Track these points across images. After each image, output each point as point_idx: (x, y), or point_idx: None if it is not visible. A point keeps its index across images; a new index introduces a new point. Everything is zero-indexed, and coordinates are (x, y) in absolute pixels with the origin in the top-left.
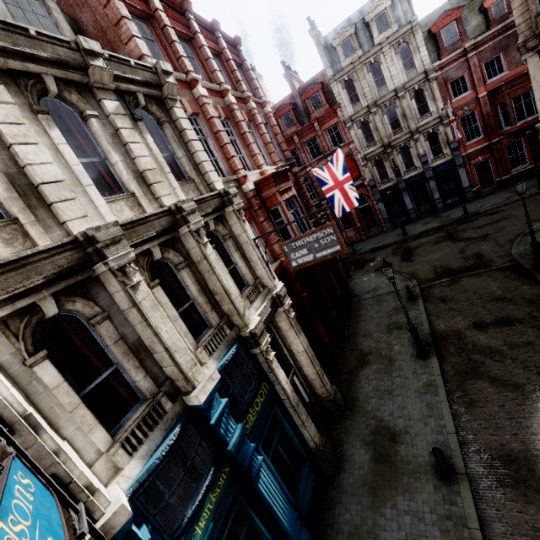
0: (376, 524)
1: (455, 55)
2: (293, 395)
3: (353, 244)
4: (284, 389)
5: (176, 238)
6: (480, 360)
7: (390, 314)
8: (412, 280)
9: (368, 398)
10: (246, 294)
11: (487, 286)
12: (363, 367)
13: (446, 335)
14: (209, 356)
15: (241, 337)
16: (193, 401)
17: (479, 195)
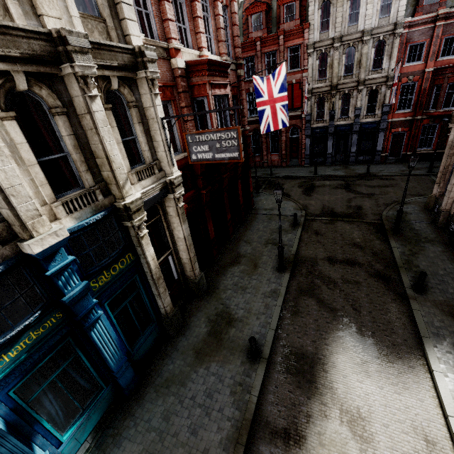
0: (189, 377)
1: (427, 17)
2: (156, 270)
3: (273, 167)
4: (149, 264)
5: (58, 77)
6: (319, 285)
7: (273, 231)
8: (302, 211)
9: (226, 289)
10: (137, 169)
11: (352, 233)
12: (233, 265)
13: (305, 260)
14: (68, 214)
15: (115, 207)
16: (26, 249)
17: (385, 161)
